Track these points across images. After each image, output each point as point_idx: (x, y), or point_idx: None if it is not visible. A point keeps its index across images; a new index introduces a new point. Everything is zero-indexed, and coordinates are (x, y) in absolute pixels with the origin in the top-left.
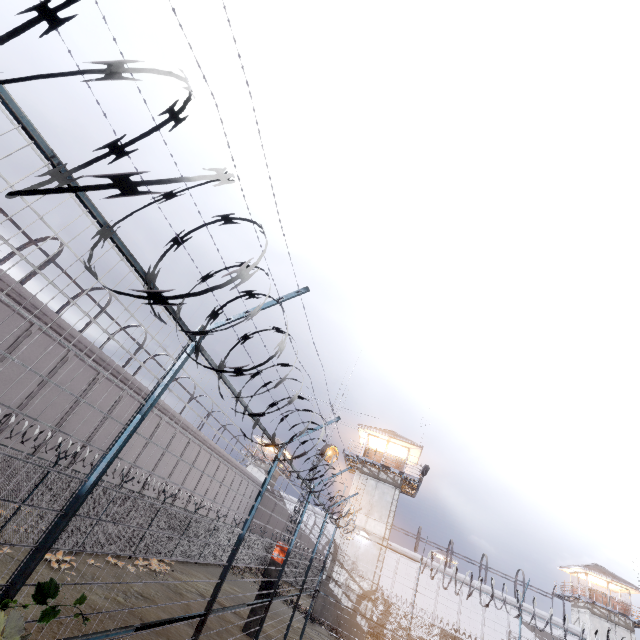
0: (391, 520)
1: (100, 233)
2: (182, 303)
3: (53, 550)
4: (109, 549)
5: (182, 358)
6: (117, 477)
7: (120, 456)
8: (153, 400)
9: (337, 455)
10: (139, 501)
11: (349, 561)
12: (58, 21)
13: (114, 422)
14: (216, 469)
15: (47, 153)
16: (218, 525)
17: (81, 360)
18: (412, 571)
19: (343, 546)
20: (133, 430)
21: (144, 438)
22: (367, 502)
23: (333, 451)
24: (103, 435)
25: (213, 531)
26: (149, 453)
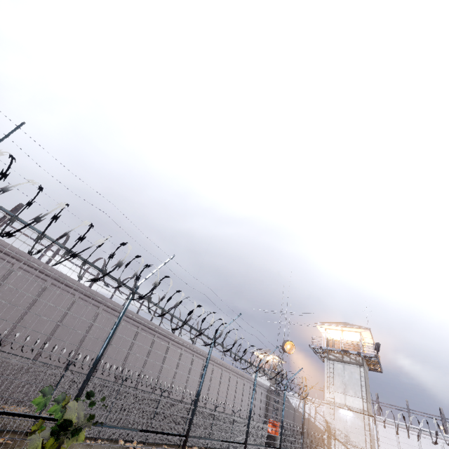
0: (364, 394)
1: (82, 264)
2: (103, 279)
3: (132, 442)
4: (164, 440)
5: (129, 299)
6: (157, 389)
7: (162, 379)
8: (119, 318)
9: (294, 347)
10: (175, 404)
11: (341, 434)
12: (58, 217)
13: (154, 357)
14: (228, 379)
15: (63, 247)
16: (236, 419)
17: (127, 322)
18: (413, 442)
19: (333, 422)
20: (113, 332)
21: (120, 335)
22: (340, 382)
23: (291, 345)
24: (149, 367)
25: (233, 424)
26: (180, 374)
